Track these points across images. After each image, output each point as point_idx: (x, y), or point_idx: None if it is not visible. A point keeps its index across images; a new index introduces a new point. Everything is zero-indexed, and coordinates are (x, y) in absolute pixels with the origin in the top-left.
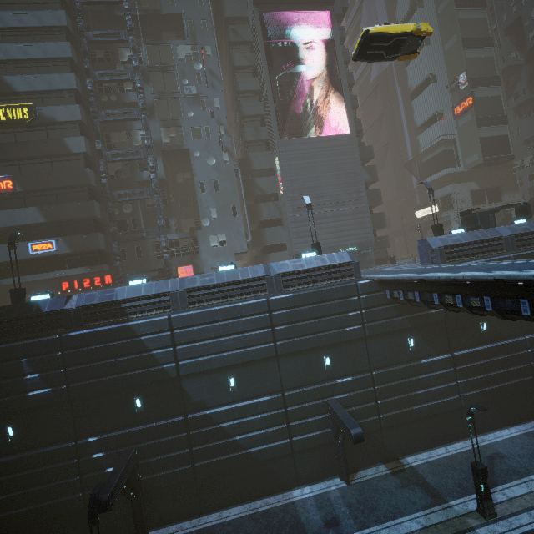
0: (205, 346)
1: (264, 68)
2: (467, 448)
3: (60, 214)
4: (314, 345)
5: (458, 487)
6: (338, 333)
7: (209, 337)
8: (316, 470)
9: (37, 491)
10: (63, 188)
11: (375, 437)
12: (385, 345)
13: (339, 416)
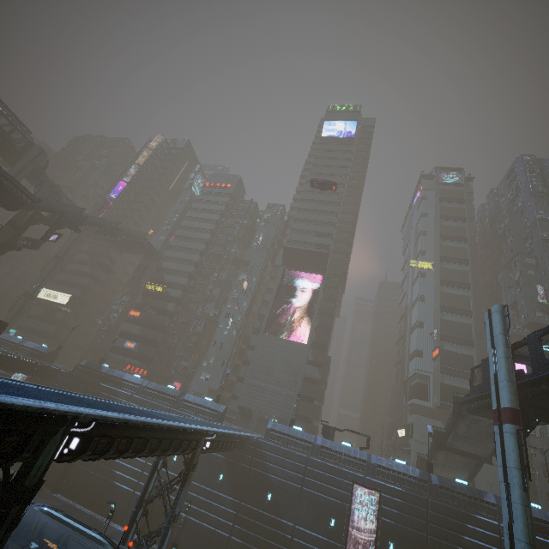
0: None
1: (273, 295)
2: None
3: (146, 333)
4: None
5: None
6: None
7: None
8: None
9: None
10: (155, 322)
11: None
12: (207, 469)
13: None
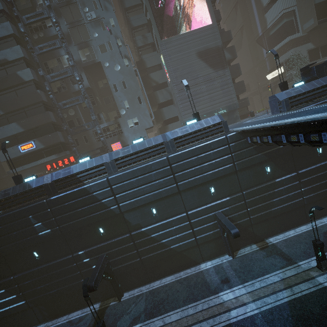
0: (133, 193)
1: None
2: (309, 229)
3: (31, 124)
4: (202, 181)
5: (303, 253)
6: (217, 171)
7: (134, 187)
8: (213, 252)
9: (59, 281)
10: (27, 106)
11: (248, 230)
12: (250, 174)
13: (223, 223)
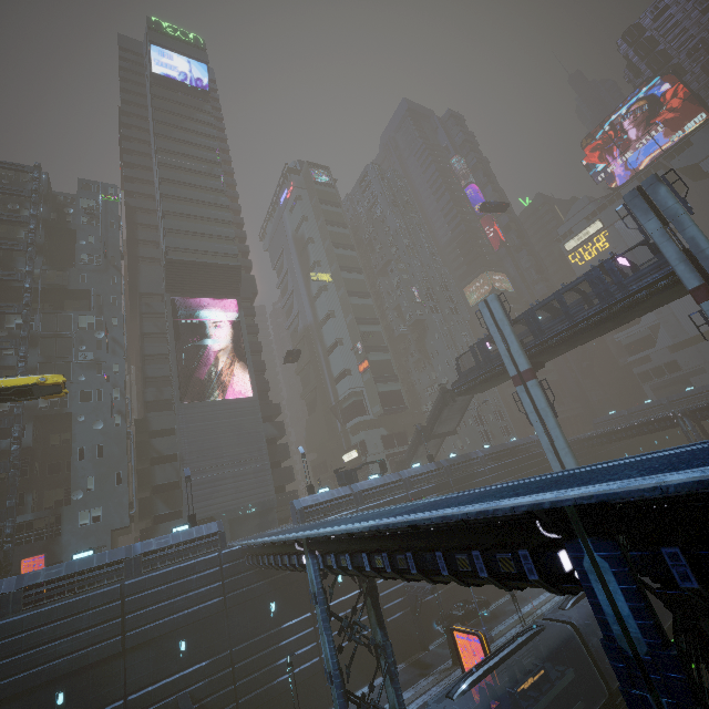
0: (33, 656)
1: (171, 340)
2: None
3: None
4: (169, 629)
5: None
6: (197, 610)
7: (40, 643)
8: None
9: None
10: None
11: None
12: (248, 615)
13: (180, 706)
